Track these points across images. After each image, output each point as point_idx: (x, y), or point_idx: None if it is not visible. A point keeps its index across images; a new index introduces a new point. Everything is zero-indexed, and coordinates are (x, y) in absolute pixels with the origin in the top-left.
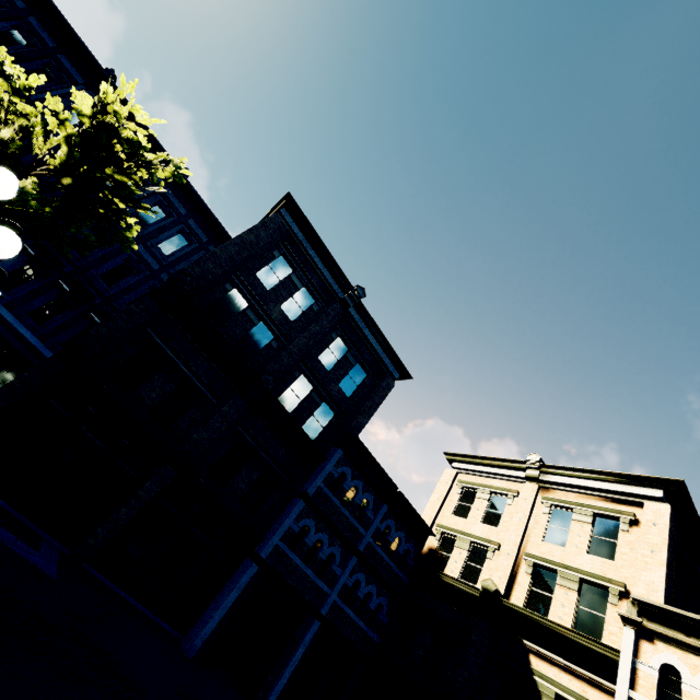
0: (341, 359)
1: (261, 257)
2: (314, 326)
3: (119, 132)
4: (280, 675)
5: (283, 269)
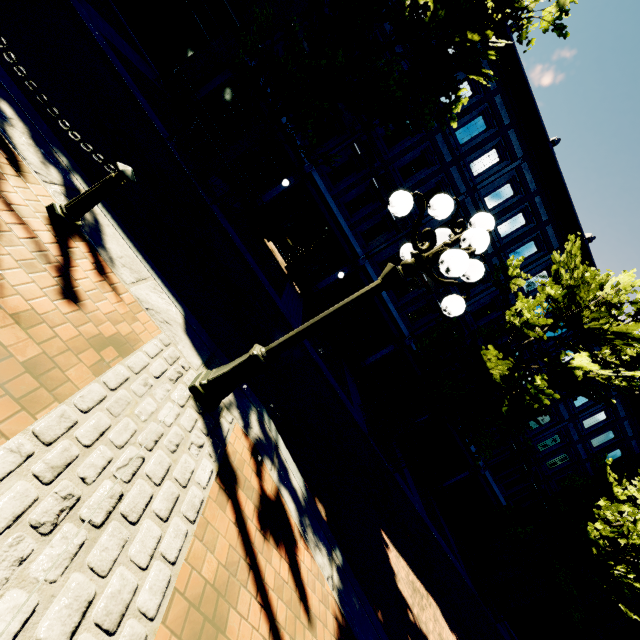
0: None
1: None
2: None
3: None
4: None
5: None
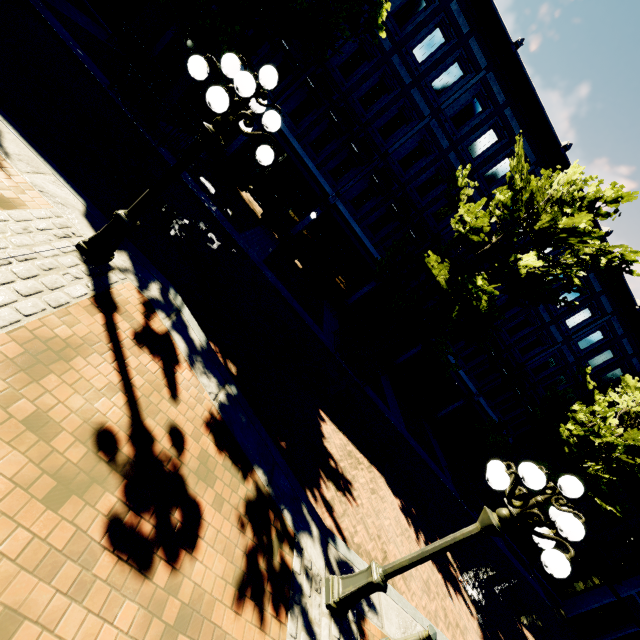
0: None
1: None
2: None
3: None
4: (604, 635)
5: None
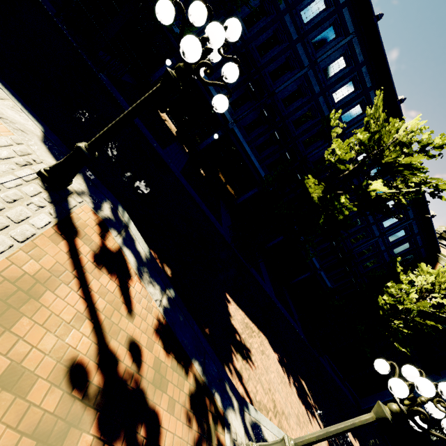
0: None
1: None
2: None
3: None
4: None
5: None
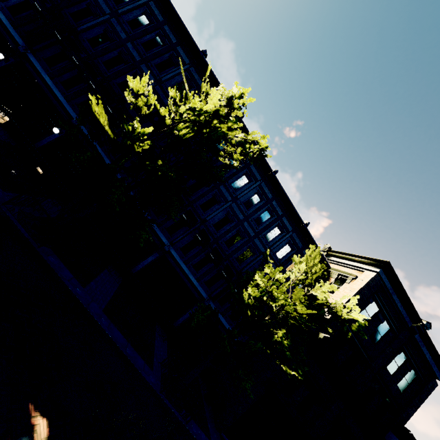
0: (401, 366)
1: (361, 305)
2: (388, 348)
3: (330, 304)
4: None
5: (373, 309)
